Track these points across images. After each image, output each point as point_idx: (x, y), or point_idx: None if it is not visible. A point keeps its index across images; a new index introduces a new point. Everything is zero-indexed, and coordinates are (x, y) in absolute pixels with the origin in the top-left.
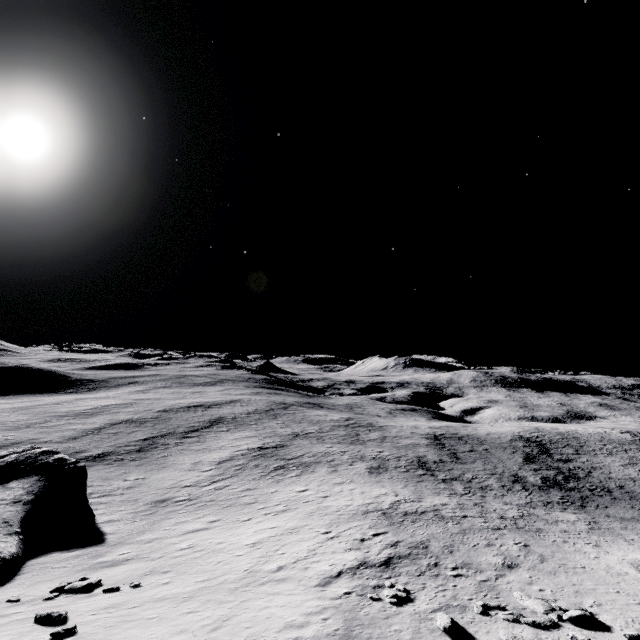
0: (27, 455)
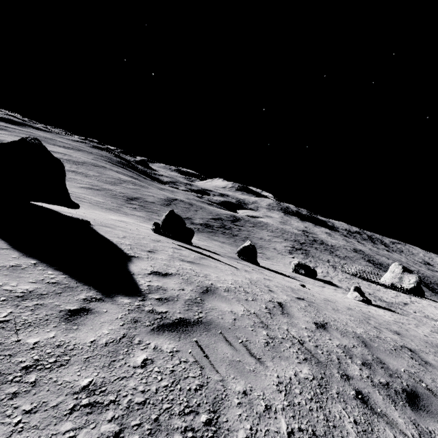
0: None
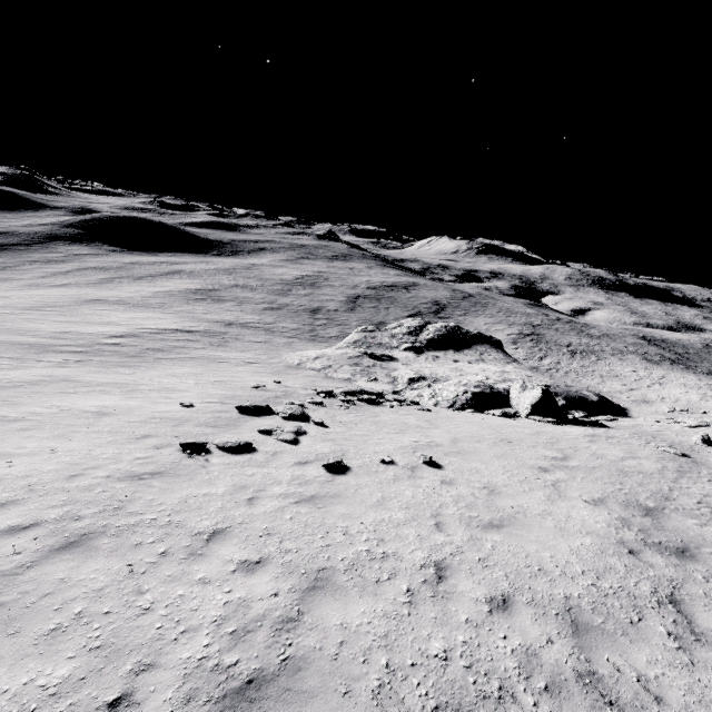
0: (449, 328)
